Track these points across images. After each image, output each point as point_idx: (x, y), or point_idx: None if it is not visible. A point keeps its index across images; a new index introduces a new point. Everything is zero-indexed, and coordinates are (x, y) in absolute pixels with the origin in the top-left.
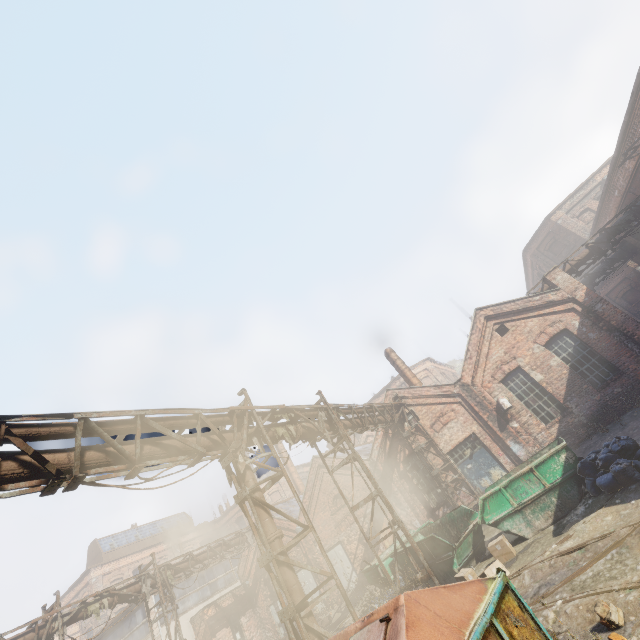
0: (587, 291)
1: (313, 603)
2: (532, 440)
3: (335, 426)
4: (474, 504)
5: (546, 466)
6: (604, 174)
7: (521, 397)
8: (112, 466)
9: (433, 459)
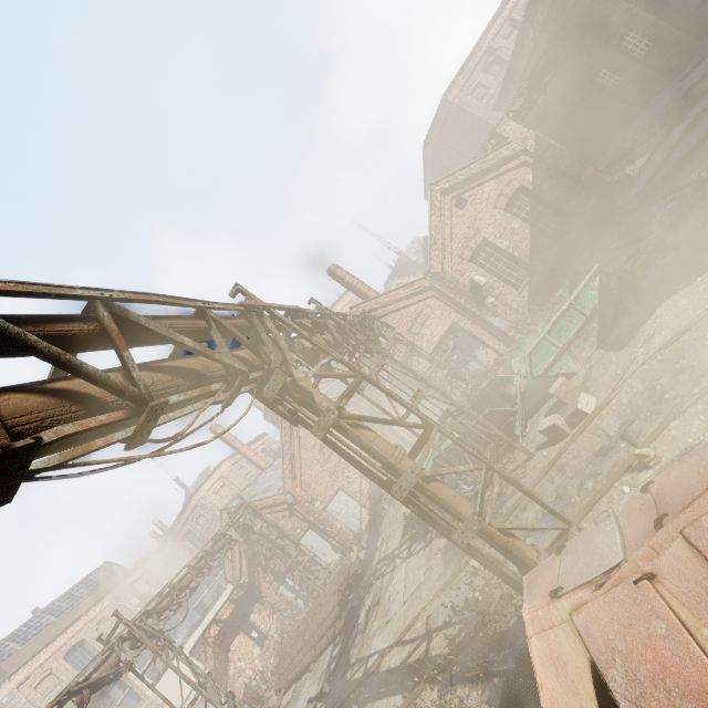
0: (536, 139)
1: (490, 503)
2: (509, 309)
3: (345, 337)
4: (470, 389)
5: (584, 296)
6: (488, 41)
7: (491, 271)
8: (91, 418)
9: (419, 364)
